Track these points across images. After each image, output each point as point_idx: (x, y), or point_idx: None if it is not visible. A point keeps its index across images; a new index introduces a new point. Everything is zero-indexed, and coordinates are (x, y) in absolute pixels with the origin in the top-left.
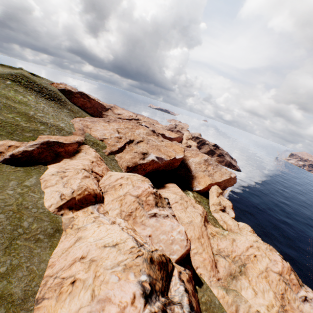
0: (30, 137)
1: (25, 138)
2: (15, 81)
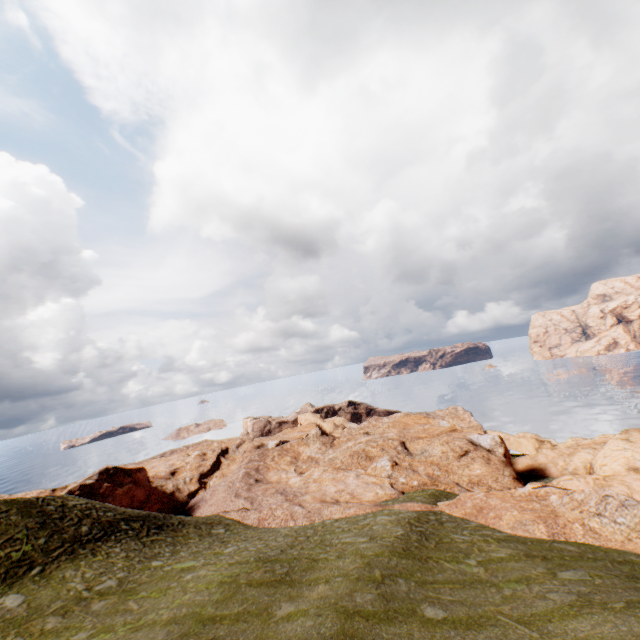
0: (581, 546)
1: (600, 550)
2: (7, 573)
